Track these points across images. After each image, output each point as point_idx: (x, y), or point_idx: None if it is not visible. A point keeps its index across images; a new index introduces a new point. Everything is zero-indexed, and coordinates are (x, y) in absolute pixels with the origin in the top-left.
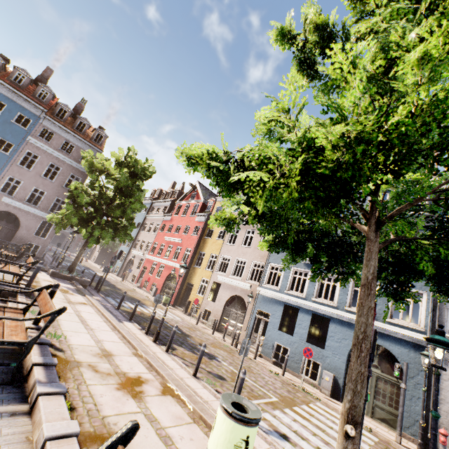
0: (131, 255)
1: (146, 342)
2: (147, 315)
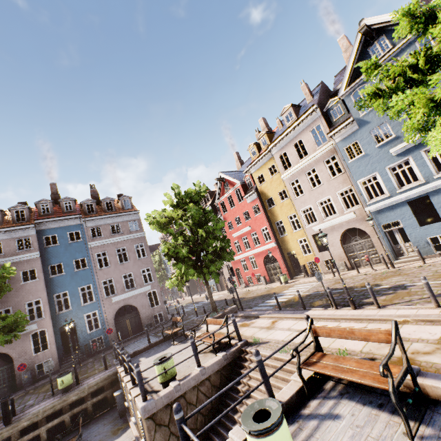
0: None
1: (351, 313)
2: (298, 298)
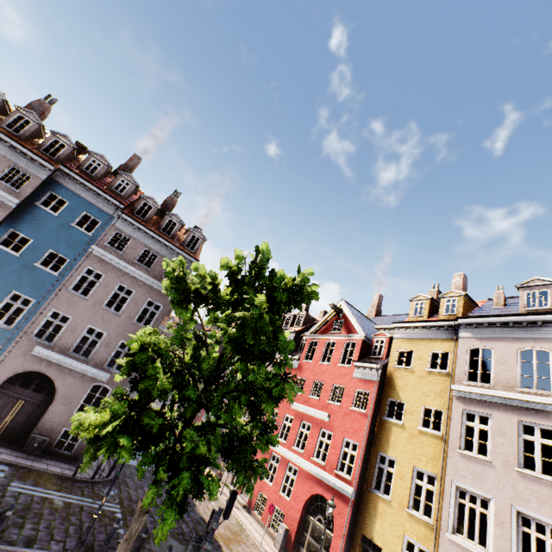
0: None
1: None
2: None
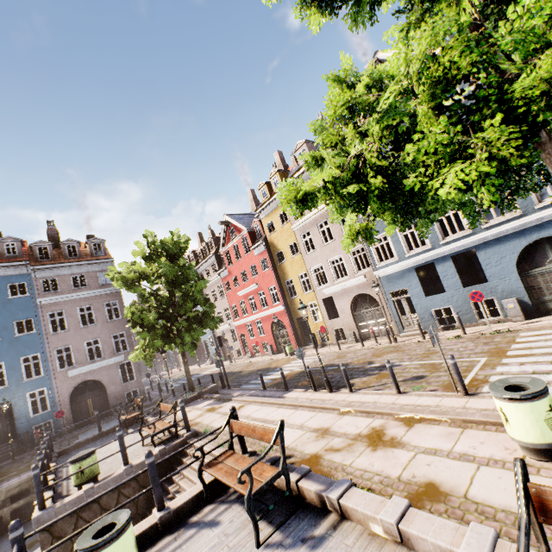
0: (218, 334)
1: (325, 397)
2: (292, 375)
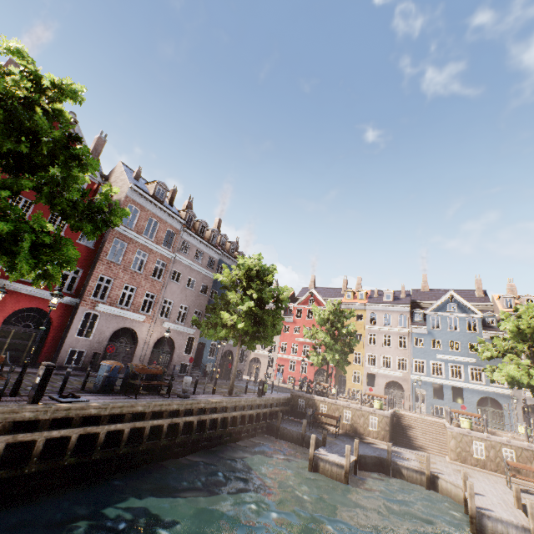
0: (252, 354)
1: None
2: None
